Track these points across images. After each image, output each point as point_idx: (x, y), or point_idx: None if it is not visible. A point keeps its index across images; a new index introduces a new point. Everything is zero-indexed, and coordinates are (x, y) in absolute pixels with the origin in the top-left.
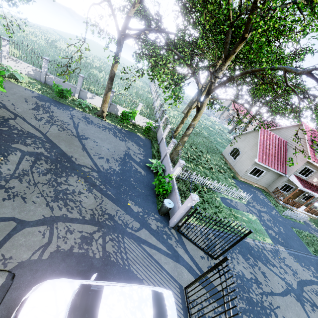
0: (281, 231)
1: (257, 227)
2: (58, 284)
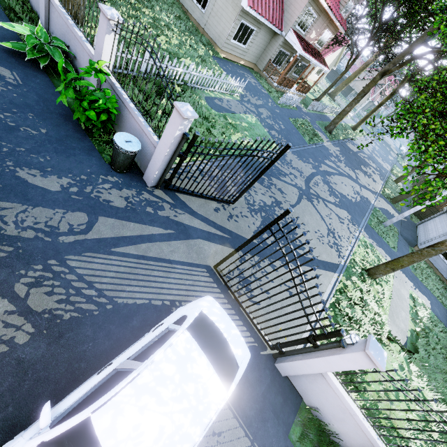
0: (282, 128)
1: (260, 132)
2: None
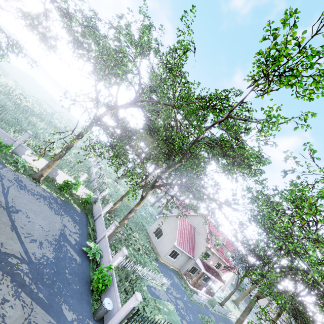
0: (191, 320)
1: (175, 318)
2: None
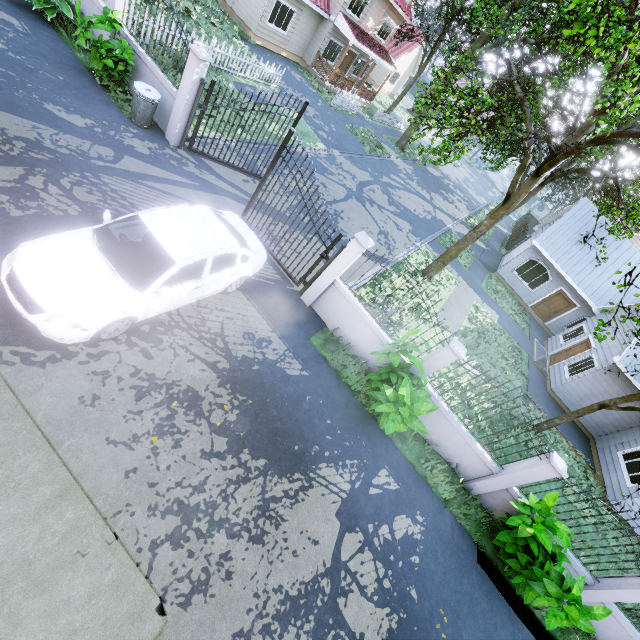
0: (333, 131)
1: (304, 129)
2: (52, 241)
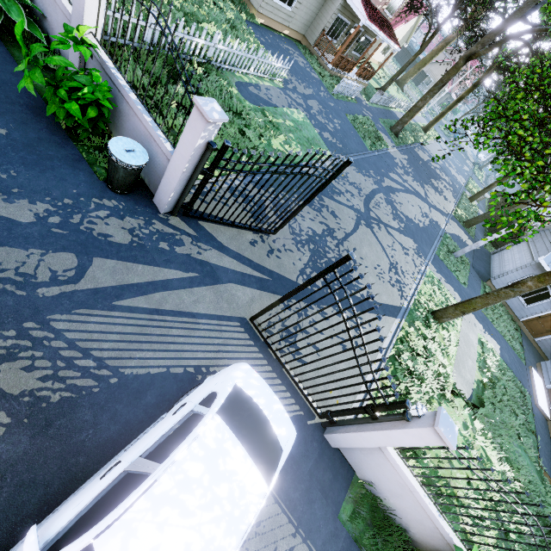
0: (337, 128)
1: (309, 134)
2: None
